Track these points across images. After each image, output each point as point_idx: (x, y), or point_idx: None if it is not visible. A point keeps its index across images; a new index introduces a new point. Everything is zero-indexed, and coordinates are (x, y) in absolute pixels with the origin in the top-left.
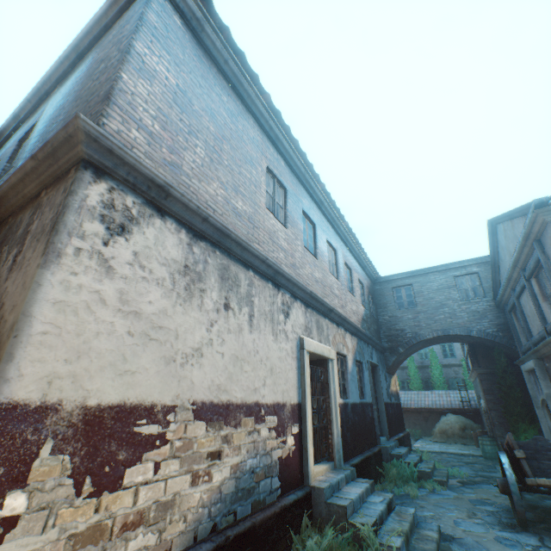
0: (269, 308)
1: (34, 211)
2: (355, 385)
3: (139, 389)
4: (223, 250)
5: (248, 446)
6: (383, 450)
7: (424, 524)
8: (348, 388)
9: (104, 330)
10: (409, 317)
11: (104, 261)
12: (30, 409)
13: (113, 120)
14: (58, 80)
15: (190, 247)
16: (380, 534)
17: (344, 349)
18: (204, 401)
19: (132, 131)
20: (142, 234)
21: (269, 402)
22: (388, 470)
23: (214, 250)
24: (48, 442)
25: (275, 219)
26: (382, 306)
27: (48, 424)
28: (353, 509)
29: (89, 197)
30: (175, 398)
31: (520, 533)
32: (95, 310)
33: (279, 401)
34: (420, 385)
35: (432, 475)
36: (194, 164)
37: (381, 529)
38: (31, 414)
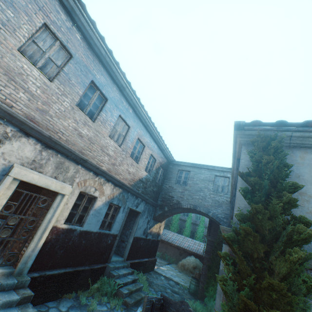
0: None
1: None
2: (97, 219)
3: None
4: None
5: None
6: (107, 268)
7: None
8: (86, 219)
9: None
10: (179, 190)
11: None
12: None
13: None
14: None
15: None
16: None
17: (97, 193)
18: None
19: None
20: None
21: None
22: (96, 283)
23: None
24: None
25: (29, 66)
26: (168, 179)
27: None
28: None
29: None
30: None
31: None
32: None
33: None
34: (188, 233)
35: (128, 296)
36: None
37: None
38: None
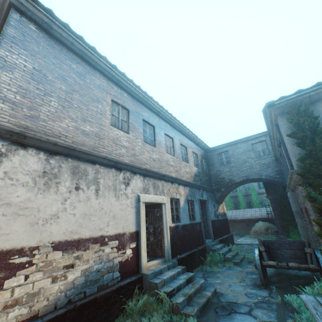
0: (112, 183)
1: None
2: (186, 214)
3: (12, 241)
4: (74, 157)
5: (95, 258)
6: (206, 247)
7: (208, 288)
8: (180, 217)
9: None
10: (227, 170)
11: None
12: None
13: None
14: None
15: (48, 161)
16: (175, 296)
17: (177, 195)
18: (61, 240)
19: None
20: (10, 161)
21: (112, 234)
22: (207, 258)
23: (67, 158)
24: None
25: (118, 131)
26: (212, 165)
27: None
28: (164, 283)
29: None
30: (38, 242)
31: (261, 290)
32: None
33: (120, 232)
34: (245, 205)
35: (233, 259)
36: (49, 113)
37: (178, 293)
38: None
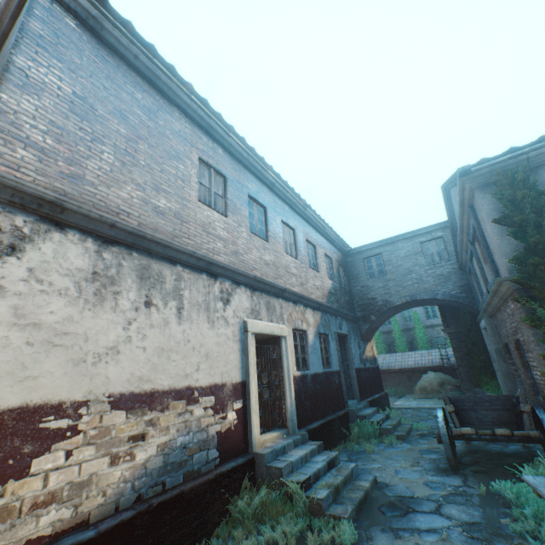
0: (203, 298)
1: None
2: (317, 356)
3: (44, 391)
4: (142, 250)
5: (178, 426)
6: (350, 412)
7: (363, 476)
8: (308, 360)
9: None
10: (379, 285)
11: None
12: None
13: None
14: None
15: (99, 254)
16: (312, 488)
17: (304, 325)
18: (123, 393)
19: (17, 151)
20: (38, 250)
21: (205, 384)
22: (352, 430)
23: (131, 252)
24: None
25: (210, 211)
26: (354, 278)
27: None
28: (291, 469)
29: None
30: (87, 394)
31: (449, 476)
32: None
33: (217, 382)
34: (405, 347)
35: (394, 431)
36: (100, 172)
37: (316, 484)
38: None
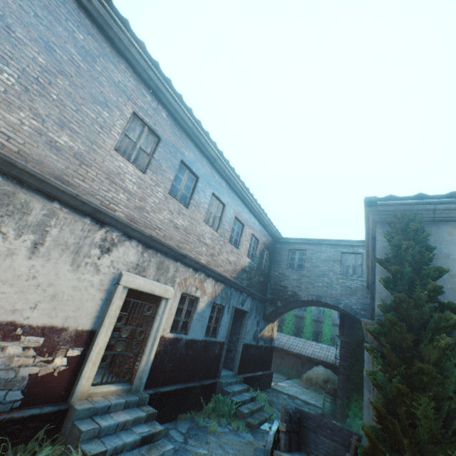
0: (75, 241)
1: None
2: (202, 324)
3: None
4: (11, 177)
5: None
6: (218, 384)
7: None
8: (190, 326)
9: None
10: (294, 277)
11: None
12: None
13: None
14: None
15: None
16: None
17: (198, 292)
18: None
19: None
20: None
21: (37, 324)
22: (209, 402)
23: None
24: None
25: (125, 163)
26: (276, 263)
27: None
28: (97, 434)
29: None
30: None
31: None
32: None
33: (56, 325)
34: (310, 335)
35: (249, 416)
36: None
37: None
38: None
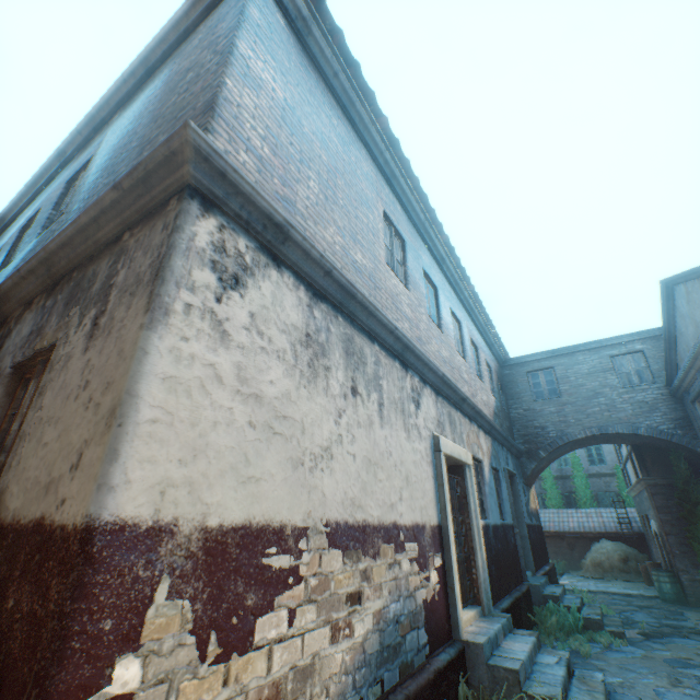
0: (398, 395)
1: (114, 259)
2: (494, 500)
3: (266, 503)
4: (345, 315)
5: (389, 585)
6: (532, 589)
7: (620, 696)
8: (486, 505)
9: (222, 418)
10: (551, 410)
11: (218, 323)
12: (140, 531)
13: (219, 138)
14: (119, 104)
15: (310, 310)
16: None
17: (479, 453)
18: (338, 521)
19: (240, 153)
20: (258, 289)
21: (408, 523)
22: (544, 617)
23: (336, 314)
24: (163, 581)
25: (396, 279)
26: (514, 397)
27: (162, 554)
28: (525, 674)
29: (198, 236)
30: (305, 516)
31: None
32: (210, 390)
33: (418, 522)
34: (560, 501)
35: (603, 624)
36: (308, 202)
37: None
38: (141, 539)
